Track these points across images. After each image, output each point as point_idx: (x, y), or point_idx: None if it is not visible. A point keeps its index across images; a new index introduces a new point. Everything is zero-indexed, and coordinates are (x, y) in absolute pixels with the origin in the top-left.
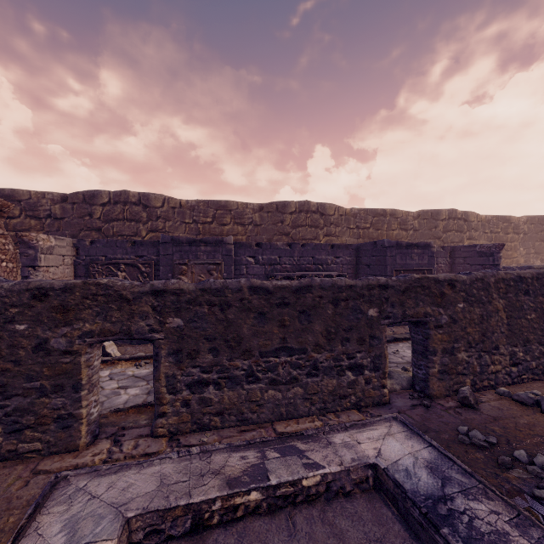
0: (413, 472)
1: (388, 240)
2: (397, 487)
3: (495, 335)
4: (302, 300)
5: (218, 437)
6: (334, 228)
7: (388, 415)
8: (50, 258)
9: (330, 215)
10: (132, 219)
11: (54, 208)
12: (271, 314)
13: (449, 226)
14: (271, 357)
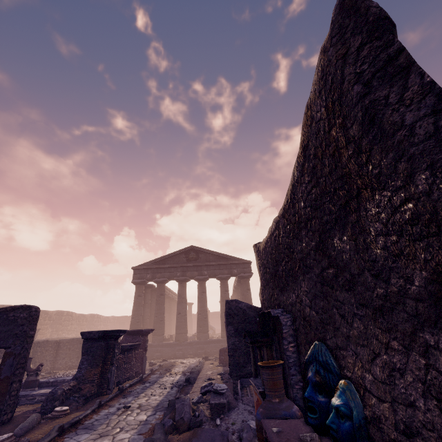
0: None
1: None
2: None
3: None
4: None
5: None
6: None
7: None
8: None
9: None
10: None
11: None
12: None
13: None
14: None
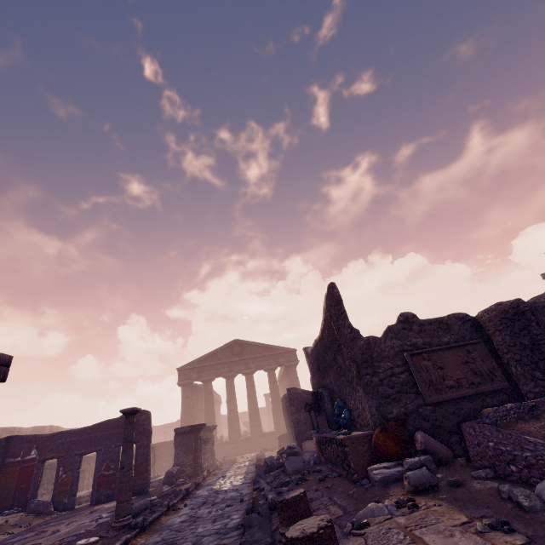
0: None
1: None
2: None
3: None
4: None
5: None
6: None
7: (84, 490)
8: None
9: None
10: None
11: None
12: None
13: None
14: None
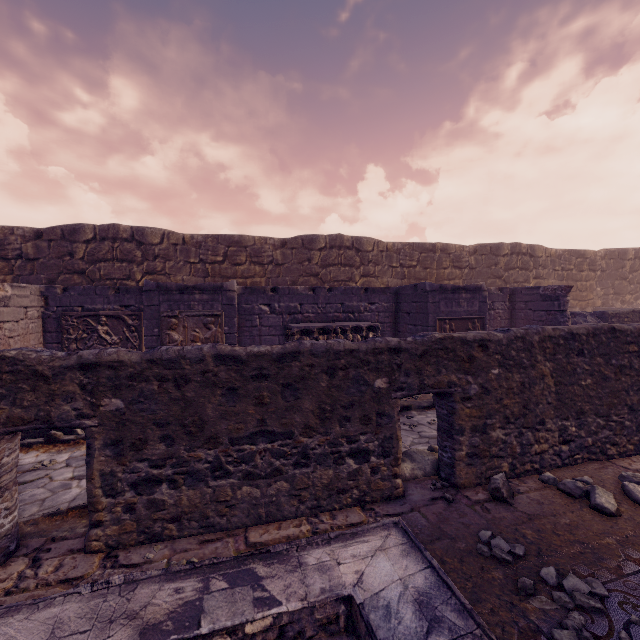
0: (395, 609)
1: (429, 283)
2: (369, 634)
3: (541, 407)
4: (286, 370)
5: (170, 551)
6: (373, 267)
7: (389, 519)
8: (5, 312)
9: (367, 251)
10: (123, 259)
11: (26, 247)
12: (245, 390)
13: (511, 263)
14: (245, 444)
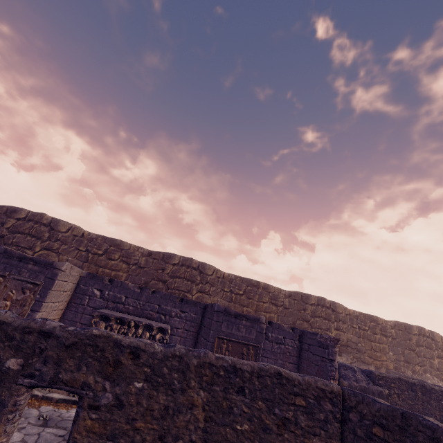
0: None
1: (218, 305)
2: None
3: (180, 442)
4: None
5: None
6: (209, 286)
7: None
8: None
9: (208, 274)
10: (35, 235)
11: None
12: None
13: (317, 312)
14: None
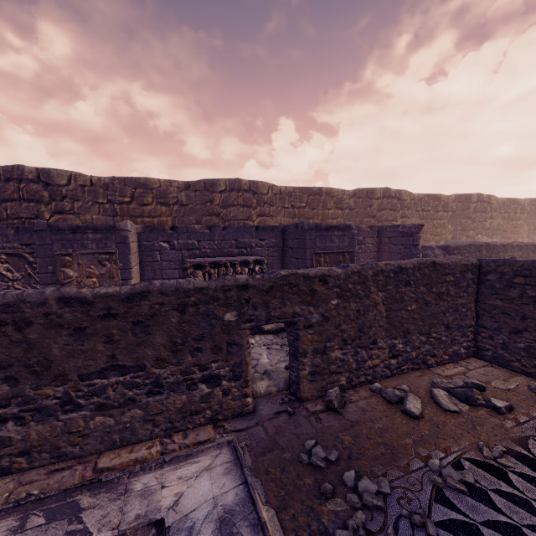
0: (197, 530)
1: (307, 223)
2: None
3: (373, 329)
4: (135, 309)
5: (15, 484)
6: (268, 207)
7: (224, 439)
8: None
9: (263, 194)
10: (30, 199)
11: None
12: (93, 329)
13: (383, 205)
14: (96, 379)
